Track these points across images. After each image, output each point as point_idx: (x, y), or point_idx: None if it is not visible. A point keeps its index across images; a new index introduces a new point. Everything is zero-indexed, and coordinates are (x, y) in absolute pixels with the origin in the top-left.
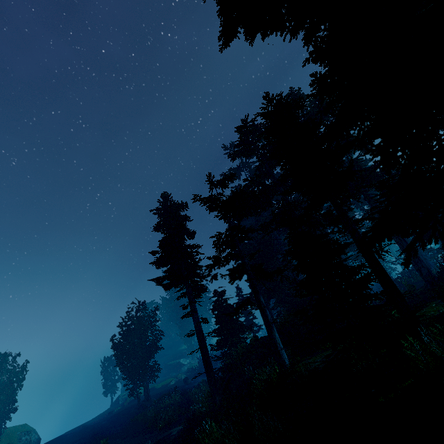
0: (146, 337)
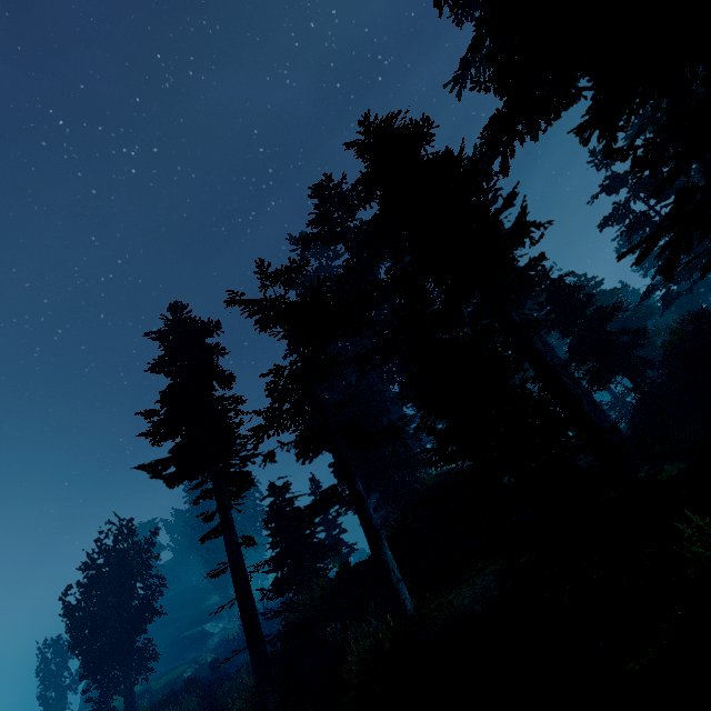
0: (133, 589)
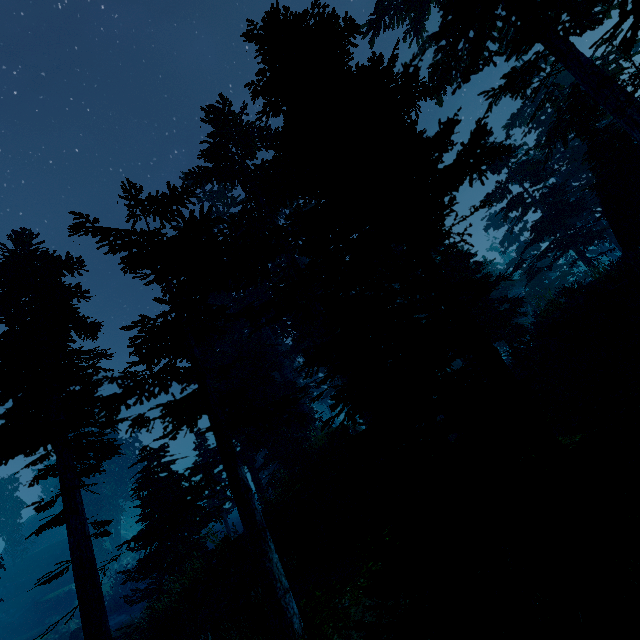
0: None
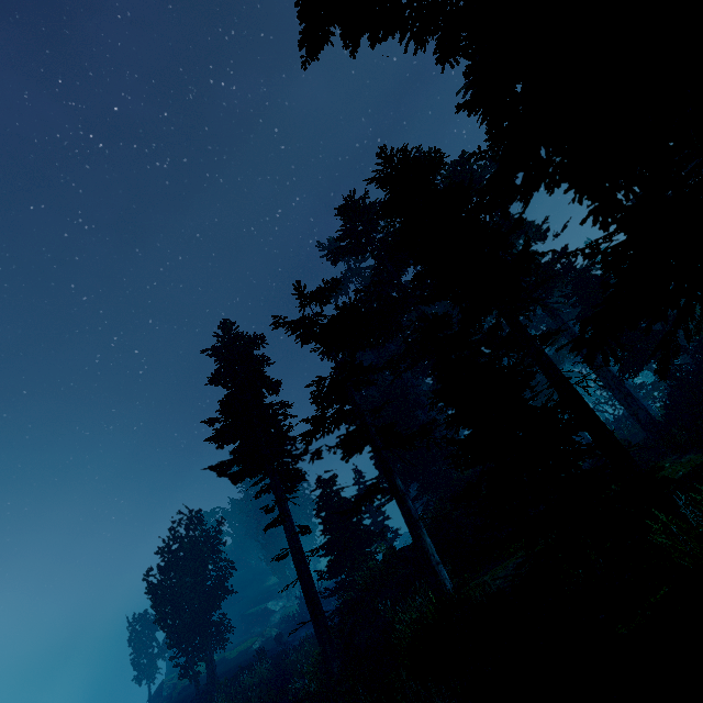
0: (205, 571)
